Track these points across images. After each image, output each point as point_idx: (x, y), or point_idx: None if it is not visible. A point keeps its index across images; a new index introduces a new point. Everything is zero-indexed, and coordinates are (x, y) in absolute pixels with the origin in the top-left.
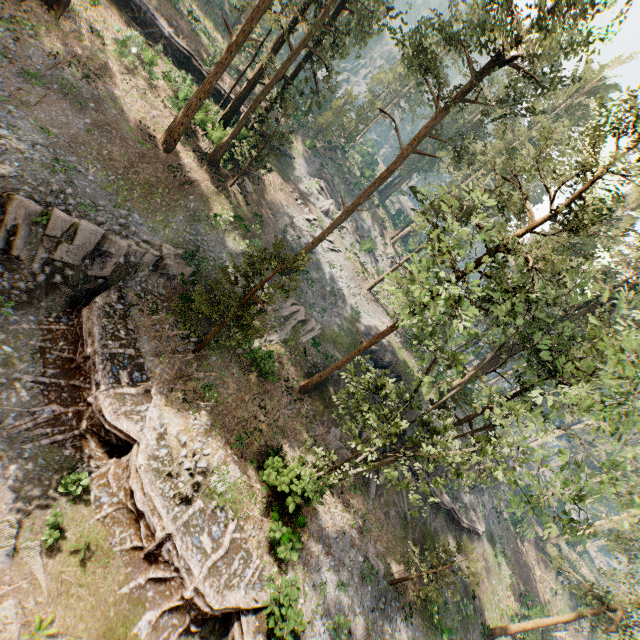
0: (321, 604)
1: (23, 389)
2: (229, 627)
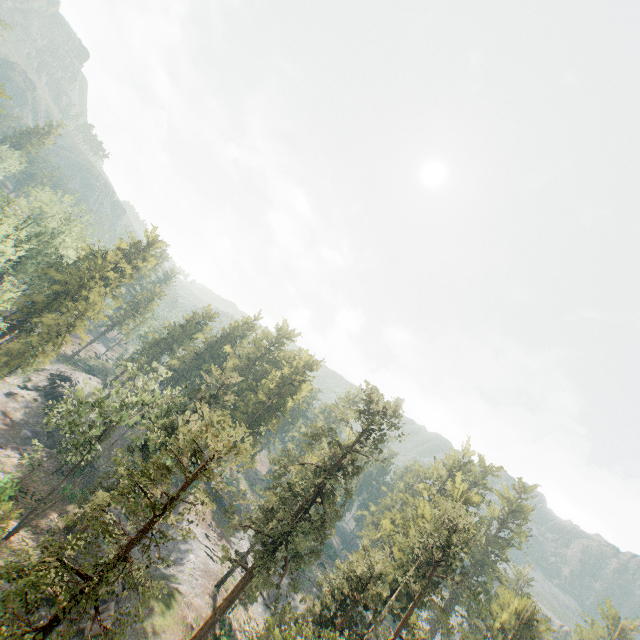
0: None
1: (8, 443)
2: None
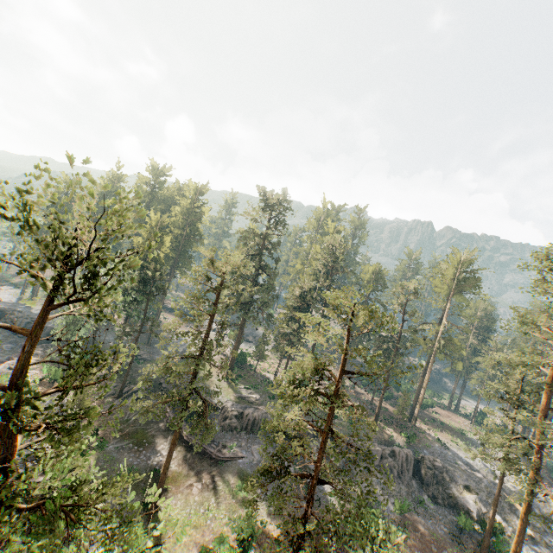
0: None
1: (5, 358)
2: None
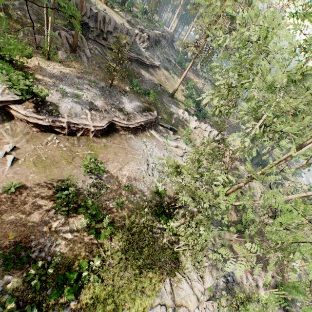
0: (60, 91)
1: None
2: (13, 116)
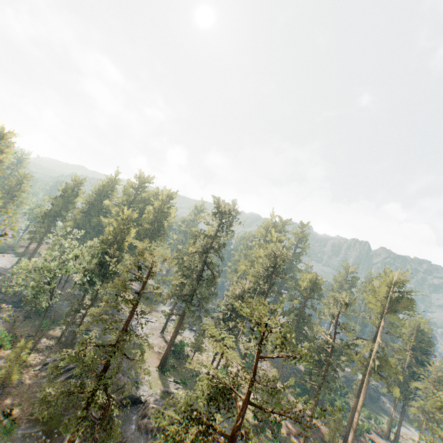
0: None
1: None
2: None
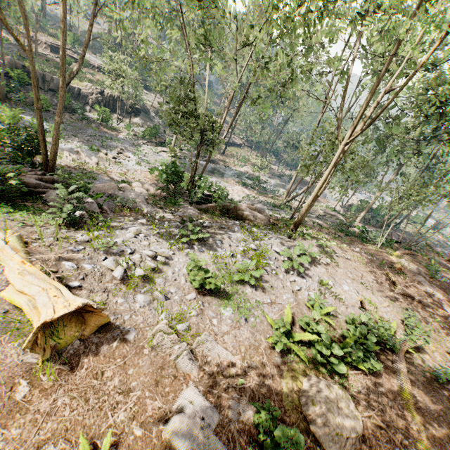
0: None
1: None
2: None
